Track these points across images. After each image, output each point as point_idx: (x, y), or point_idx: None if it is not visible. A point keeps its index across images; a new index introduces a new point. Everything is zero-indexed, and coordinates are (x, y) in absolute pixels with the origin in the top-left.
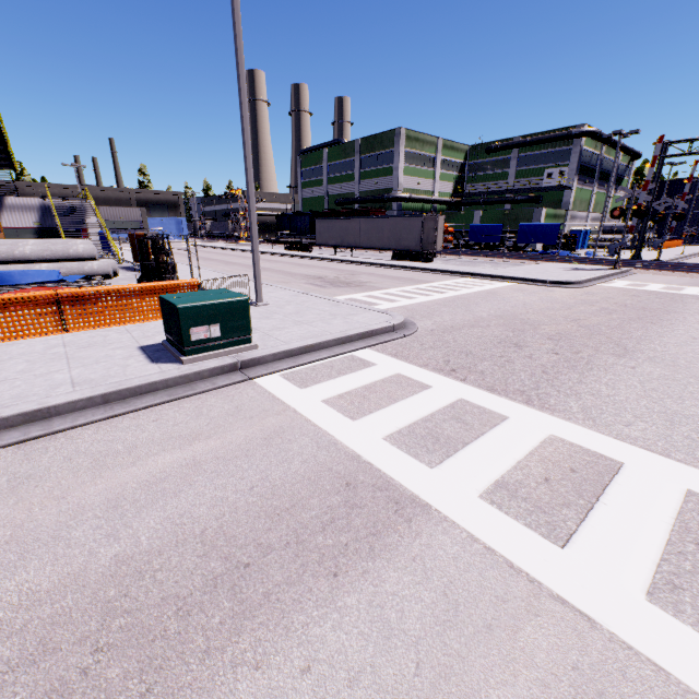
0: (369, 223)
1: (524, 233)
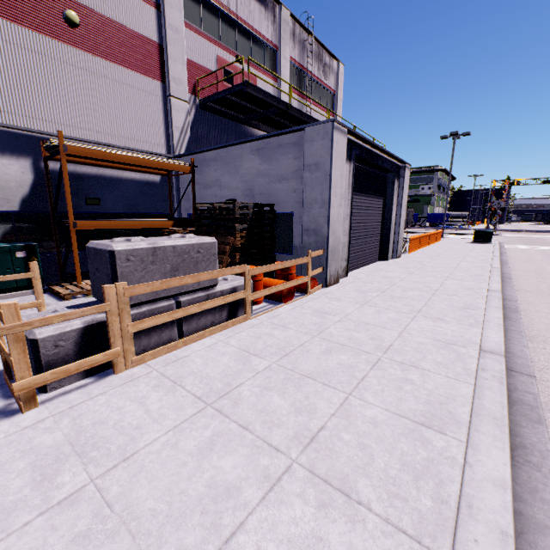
0: None
1: (430, 217)
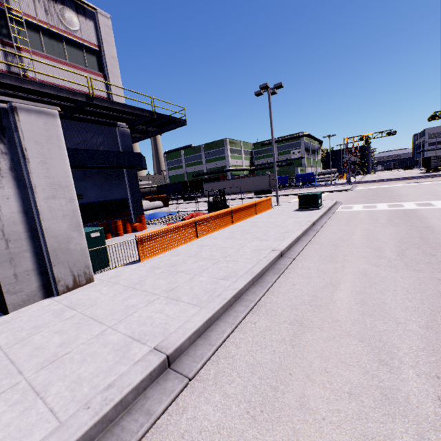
0: (239, 181)
1: (298, 178)
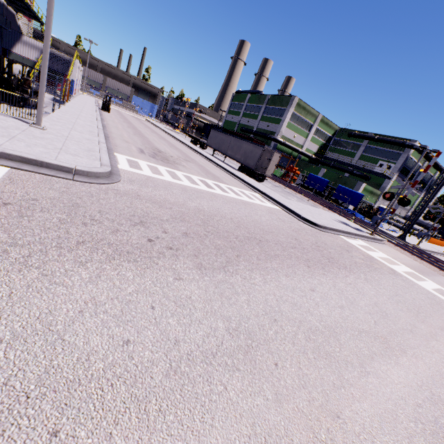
0: (236, 141)
1: (339, 192)
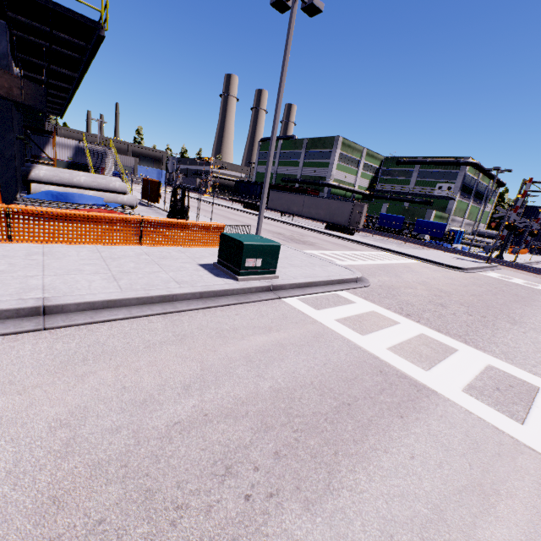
0: (312, 200)
1: (420, 226)
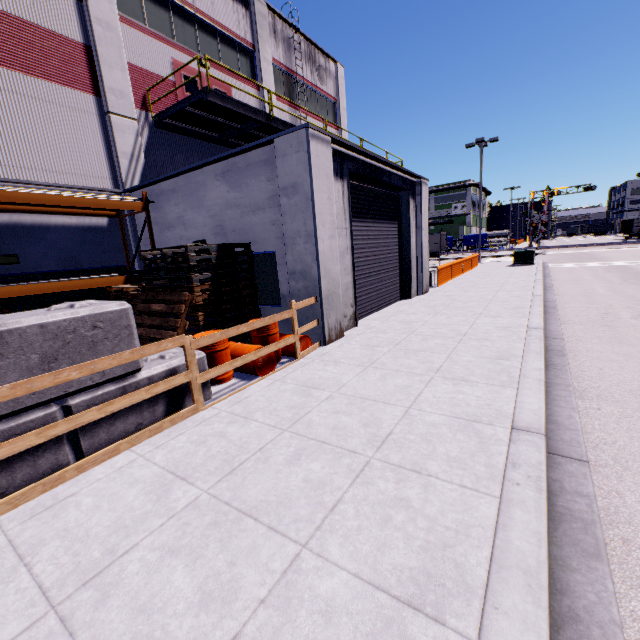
0: None
1: (467, 240)
